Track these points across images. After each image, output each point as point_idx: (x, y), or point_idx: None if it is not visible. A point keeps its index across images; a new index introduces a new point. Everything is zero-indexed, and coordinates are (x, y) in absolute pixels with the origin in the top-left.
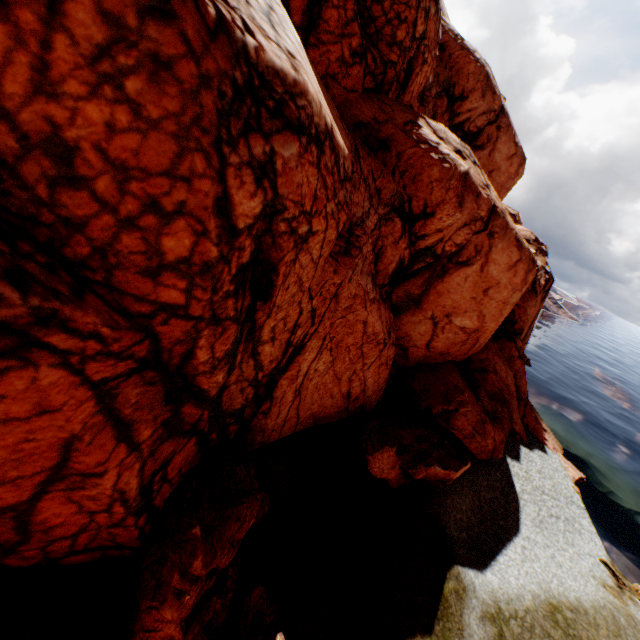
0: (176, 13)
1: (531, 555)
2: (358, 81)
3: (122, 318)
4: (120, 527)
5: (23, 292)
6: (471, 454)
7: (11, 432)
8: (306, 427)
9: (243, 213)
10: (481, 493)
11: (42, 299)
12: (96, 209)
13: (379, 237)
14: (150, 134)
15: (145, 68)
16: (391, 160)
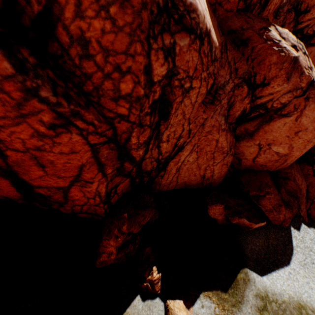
0: None
1: (293, 278)
2: (234, 5)
3: (102, 118)
4: (98, 206)
5: (68, 103)
6: (268, 220)
7: (62, 158)
8: (180, 187)
9: (157, 74)
10: (270, 240)
11: (74, 106)
12: (95, 69)
13: (232, 96)
14: (118, 34)
15: (118, 1)
16: (247, 52)
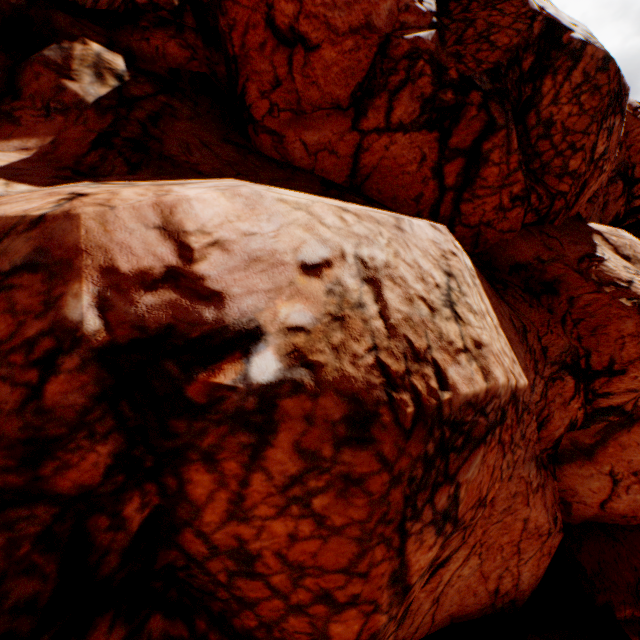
0: (373, 436)
1: None
2: (517, 221)
3: None
4: None
5: None
6: None
7: None
8: (440, 626)
9: (418, 567)
10: None
11: None
12: (267, 592)
13: (544, 406)
14: (330, 537)
15: (334, 485)
16: (559, 305)
